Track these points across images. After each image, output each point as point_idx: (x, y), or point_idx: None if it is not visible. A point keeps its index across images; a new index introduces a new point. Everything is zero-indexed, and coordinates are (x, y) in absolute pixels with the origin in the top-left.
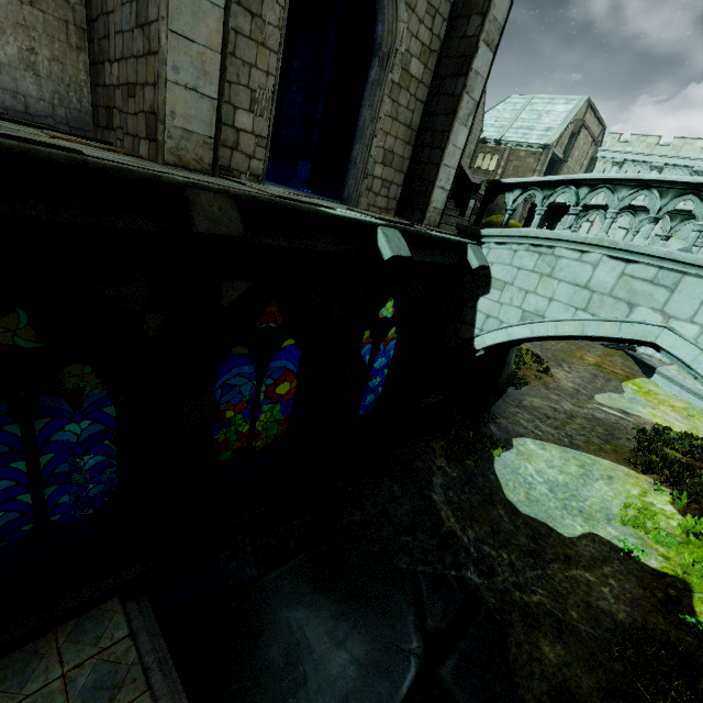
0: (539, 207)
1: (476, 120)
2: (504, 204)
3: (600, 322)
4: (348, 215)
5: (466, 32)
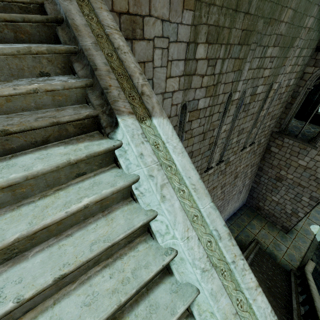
0: None
1: None
2: None
3: None
4: None
5: None
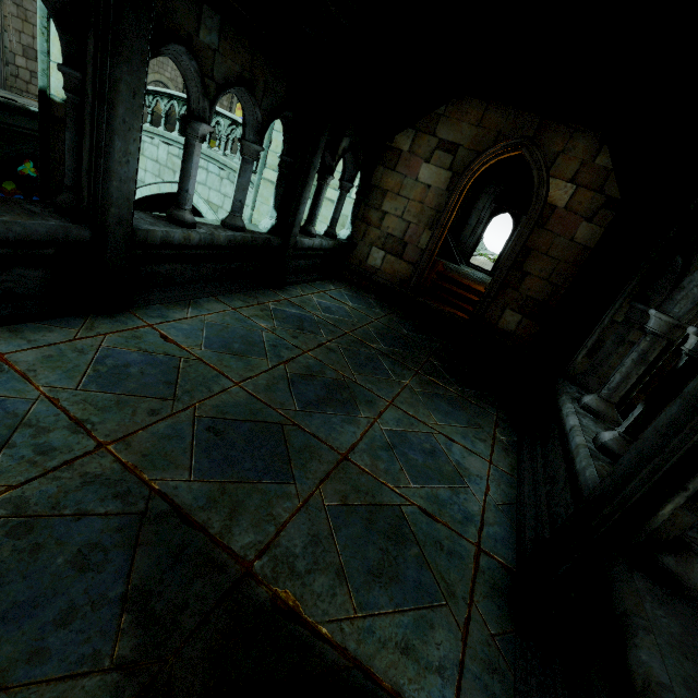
0: None
1: None
2: None
3: (165, 184)
4: None
5: None
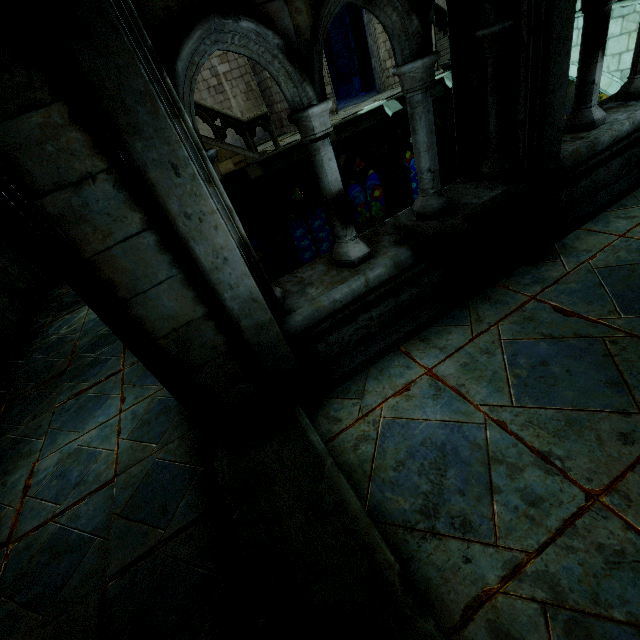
0: None
1: None
2: None
3: None
4: (369, 109)
5: None
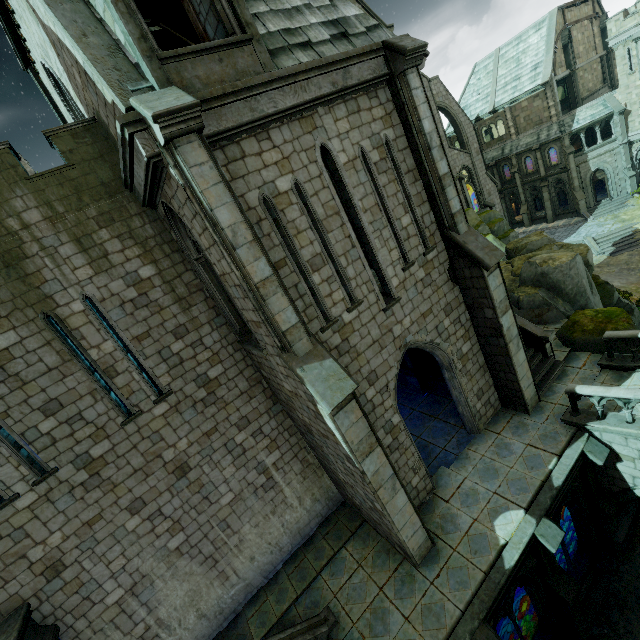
0: (624, 408)
1: (464, 128)
2: (564, 277)
3: None
4: (520, 552)
5: (485, 316)
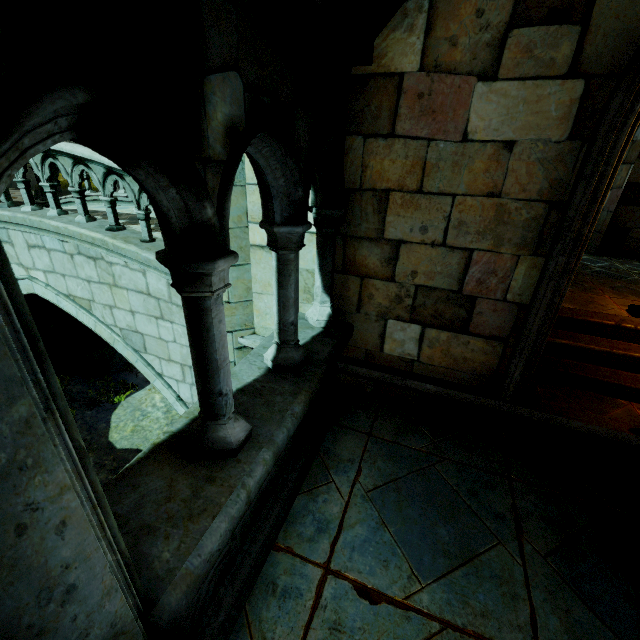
0: None
1: None
2: None
3: None
4: None
5: None
